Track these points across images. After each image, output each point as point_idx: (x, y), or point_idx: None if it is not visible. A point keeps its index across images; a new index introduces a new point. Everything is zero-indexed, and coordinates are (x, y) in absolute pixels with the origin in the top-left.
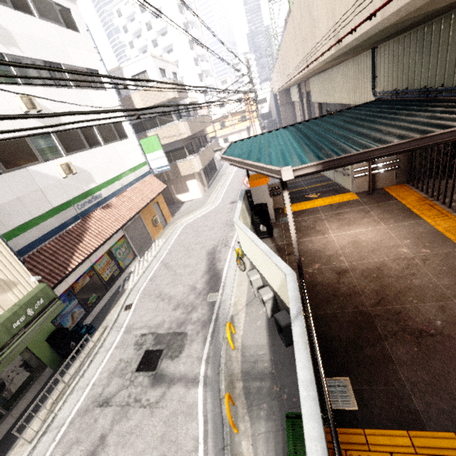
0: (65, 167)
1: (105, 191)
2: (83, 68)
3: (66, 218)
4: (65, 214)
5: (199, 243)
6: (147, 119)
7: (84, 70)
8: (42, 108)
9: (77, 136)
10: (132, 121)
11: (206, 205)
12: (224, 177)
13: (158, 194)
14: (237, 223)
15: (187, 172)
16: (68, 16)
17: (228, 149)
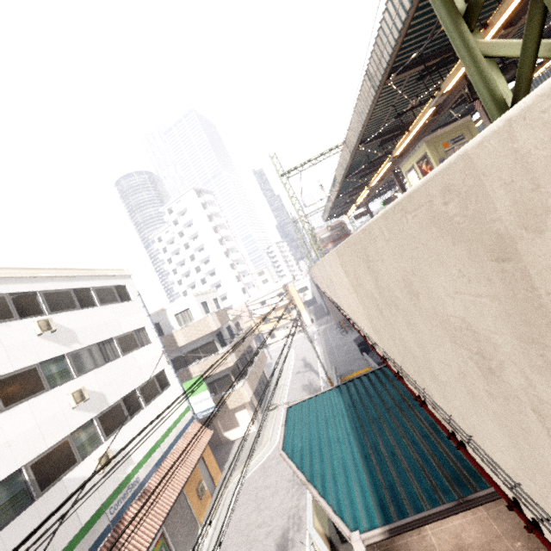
0: (103, 459)
1: (143, 470)
2: (132, 331)
3: (95, 536)
4: (94, 531)
5: (263, 524)
6: (189, 351)
7: (132, 333)
8: (89, 394)
9: (119, 409)
10: (173, 355)
11: (262, 446)
12: (278, 393)
13: (204, 448)
14: (312, 535)
15: (236, 404)
16: (123, 291)
17: (285, 427)
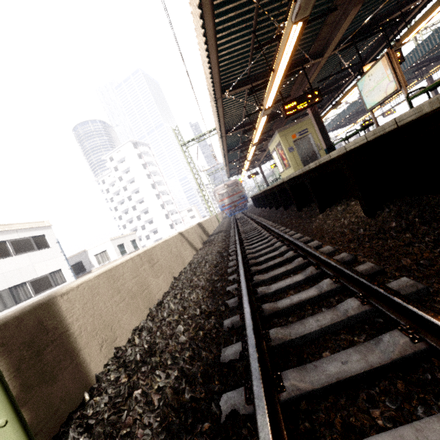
0: None
1: None
2: (47, 274)
3: None
4: None
5: None
6: None
7: (47, 275)
8: None
9: None
10: None
11: None
12: None
13: None
14: None
15: None
16: (41, 240)
17: None
